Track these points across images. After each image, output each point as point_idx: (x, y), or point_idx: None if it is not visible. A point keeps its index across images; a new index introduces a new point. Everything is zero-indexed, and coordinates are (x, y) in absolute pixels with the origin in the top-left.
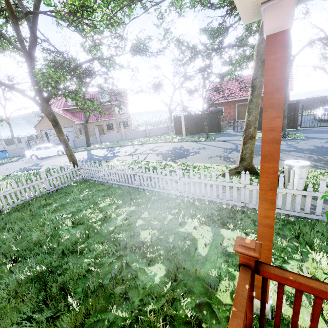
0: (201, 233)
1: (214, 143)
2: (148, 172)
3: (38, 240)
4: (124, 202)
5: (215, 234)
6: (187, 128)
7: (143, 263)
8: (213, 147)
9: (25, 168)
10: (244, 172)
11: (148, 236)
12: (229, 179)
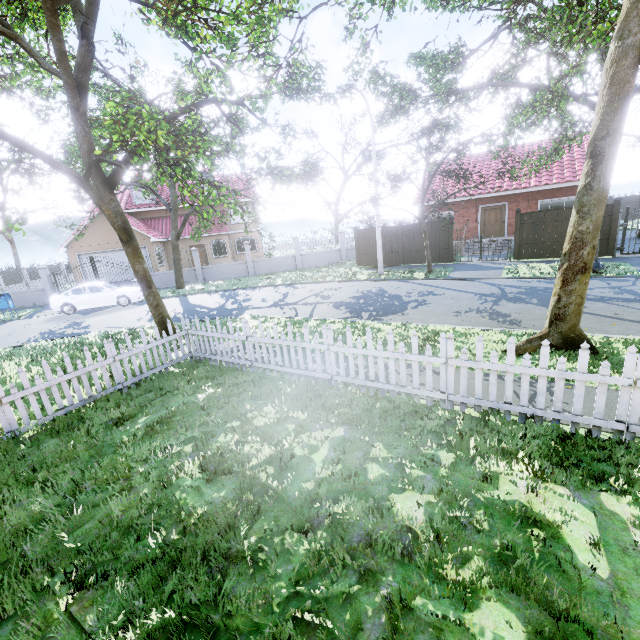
0: (559, 507)
1: (450, 284)
2: (335, 343)
3: (128, 520)
4: (312, 414)
5: (596, 510)
6: (383, 254)
7: (444, 598)
8: (452, 292)
9: (53, 332)
10: (635, 350)
11: (418, 510)
12: (534, 362)
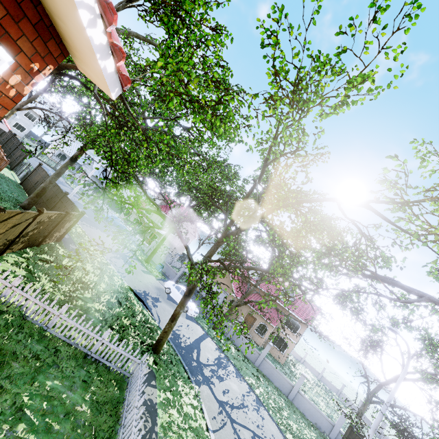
0: None
1: None
2: None
3: None
4: None
5: None
6: None
7: None
8: None
9: (147, 295)
10: None
11: None
12: None
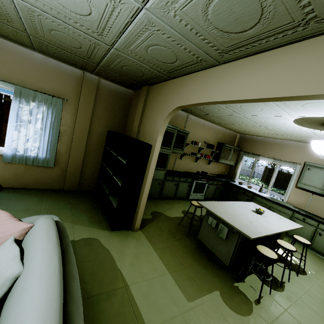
0: None
1: None
2: None
3: None
4: None
5: None
6: (275, 181)
7: None
8: None
9: None
10: None
11: None
12: None
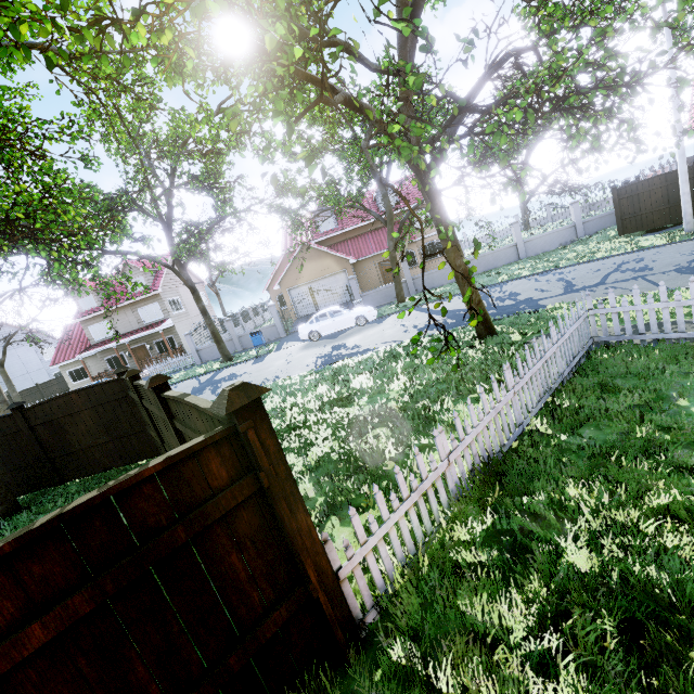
0: None
1: None
2: None
3: None
4: None
5: None
6: (665, 210)
7: None
8: None
9: (328, 355)
10: None
11: None
12: None
